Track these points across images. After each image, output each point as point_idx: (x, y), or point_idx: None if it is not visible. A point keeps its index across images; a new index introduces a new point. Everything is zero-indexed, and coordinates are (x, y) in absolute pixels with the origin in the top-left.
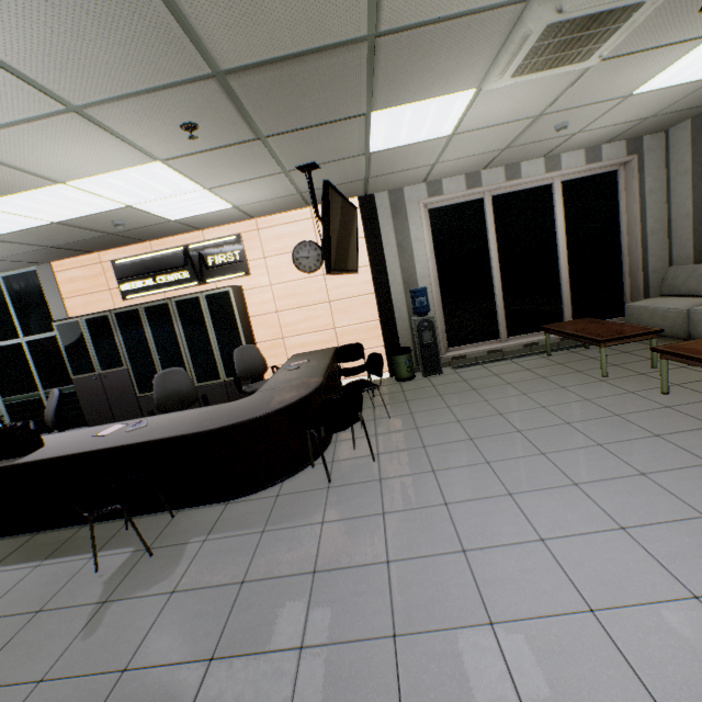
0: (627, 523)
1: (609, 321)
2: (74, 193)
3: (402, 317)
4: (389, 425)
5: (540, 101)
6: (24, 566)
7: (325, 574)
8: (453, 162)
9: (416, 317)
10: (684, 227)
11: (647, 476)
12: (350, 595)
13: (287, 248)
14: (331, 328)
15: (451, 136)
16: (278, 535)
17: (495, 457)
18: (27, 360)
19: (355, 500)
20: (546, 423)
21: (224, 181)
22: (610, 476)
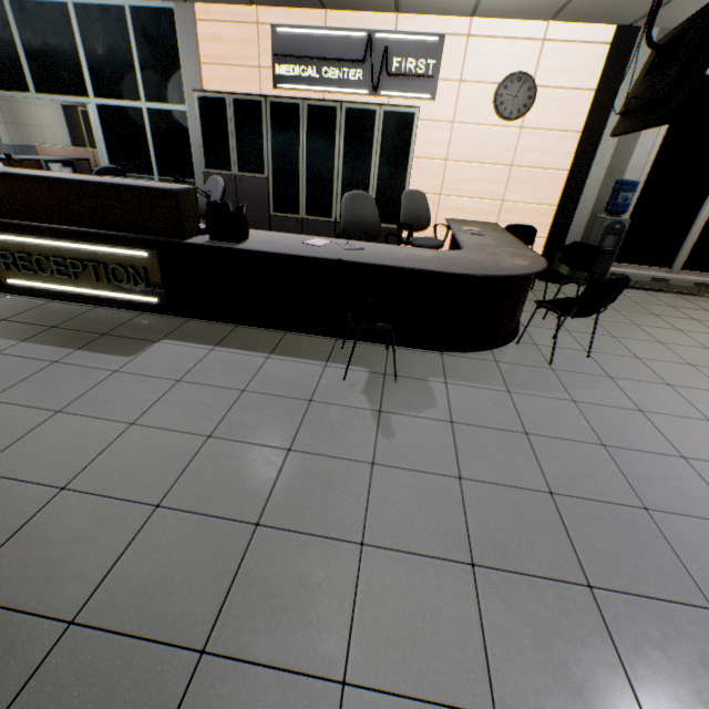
0: None
1: None
2: None
3: (583, 211)
4: (576, 325)
5: None
6: (252, 354)
7: (617, 450)
8: None
9: (605, 215)
10: None
11: None
12: (663, 476)
13: (494, 76)
14: (499, 200)
15: None
16: (530, 400)
17: None
18: (145, 133)
19: (596, 390)
20: None
21: None
22: None
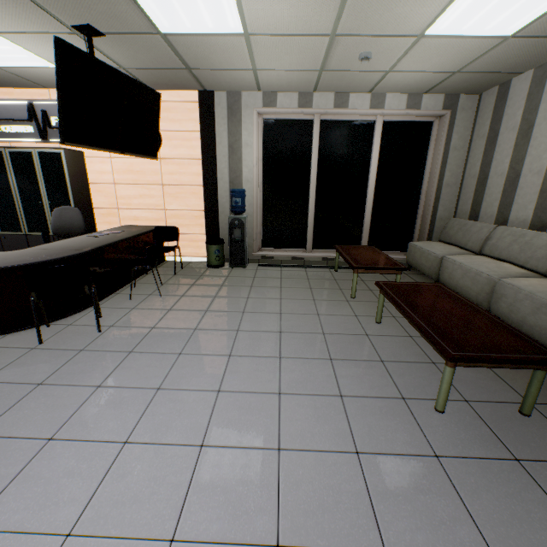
0: (211, 442)
1: (382, 253)
2: None
3: (224, 212)
4: (154, 302)
5: (322, 14)
6: None
7: None
8: (275, 74)
9: (232, 215)
10: (471, 186)
11: (280, 397)
12: None
13: None
14: (162, 209)
15: (248, 37)
16: None
17: (191, 350)
18: None
19: (36, 366)
20: (265, 328)
21: (6, 26)
22: (253, 390)
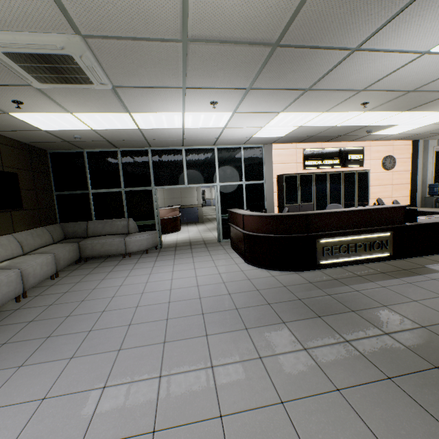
0: None
1: None
2: (422, 116)
3: (418, 196)
4: None
5: None
6: None
7: None
8: None
9: (430, 196)
10: None
11: None
12: None
13: (380, 157)
14: (390, 197)
15: None
16: None
17: None
18: (242, 194)
19: None
20: None
21: None
22: None
